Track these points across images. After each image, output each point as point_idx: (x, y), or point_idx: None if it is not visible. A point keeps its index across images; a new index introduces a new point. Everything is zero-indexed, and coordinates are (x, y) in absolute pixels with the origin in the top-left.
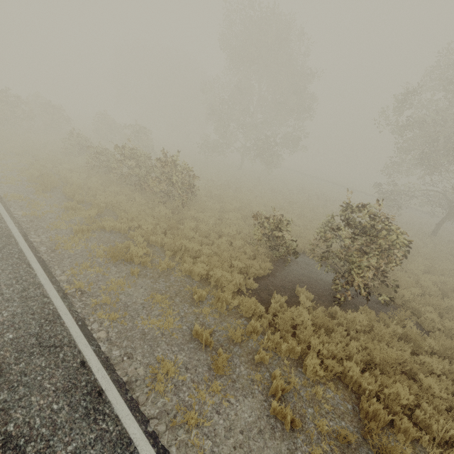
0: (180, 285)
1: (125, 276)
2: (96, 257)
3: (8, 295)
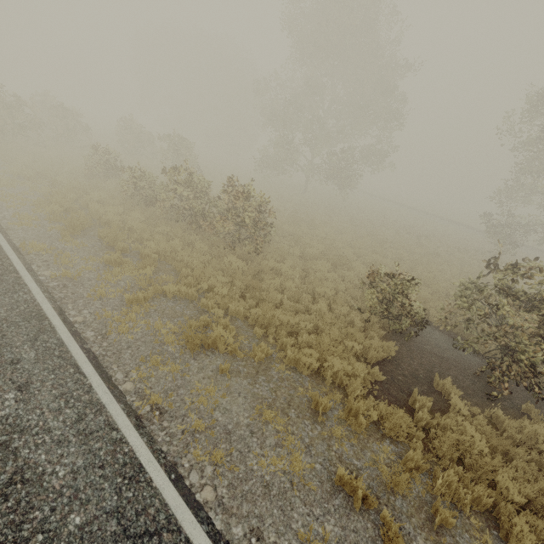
0: (288, 386)
1: (212, 376)
2: (164, 343)
3: (58, 432)
